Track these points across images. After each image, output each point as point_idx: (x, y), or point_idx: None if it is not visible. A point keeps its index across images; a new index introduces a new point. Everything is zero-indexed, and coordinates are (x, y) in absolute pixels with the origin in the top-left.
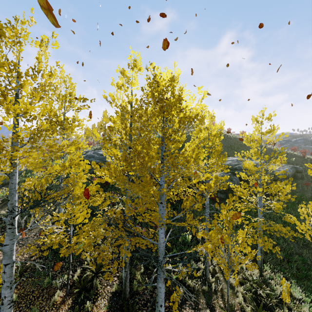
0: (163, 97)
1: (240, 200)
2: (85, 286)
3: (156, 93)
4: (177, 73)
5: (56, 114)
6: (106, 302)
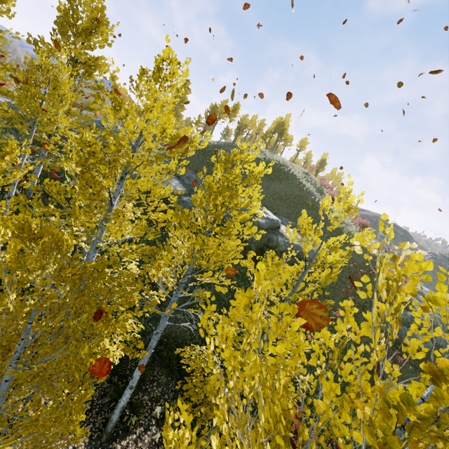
0: None
1: None
2: None
3: None
4: None
5: None
6: None
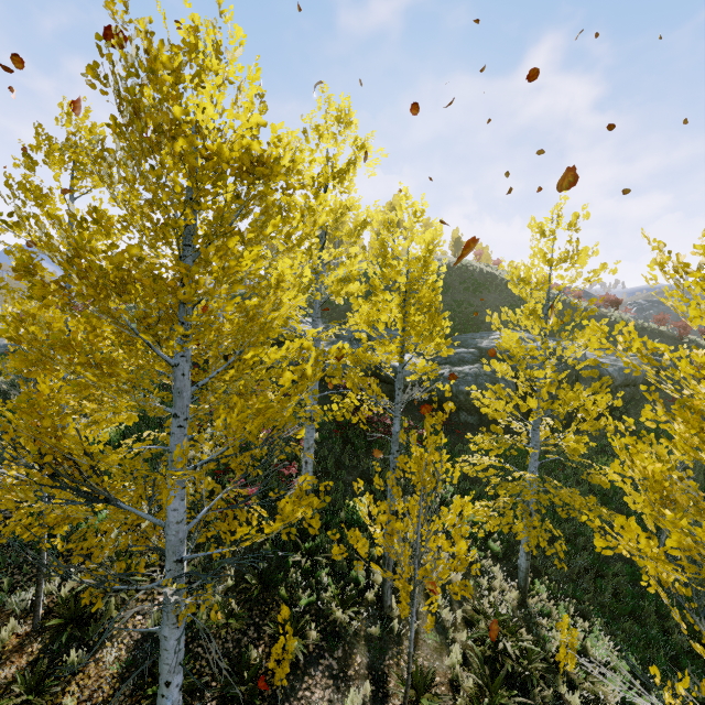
0: (139, 92)
1: (511, 430)
2: (80, 613)
3: (148, 89)
4: (234, 40)
5: (40, 198)
6: (123, 653)
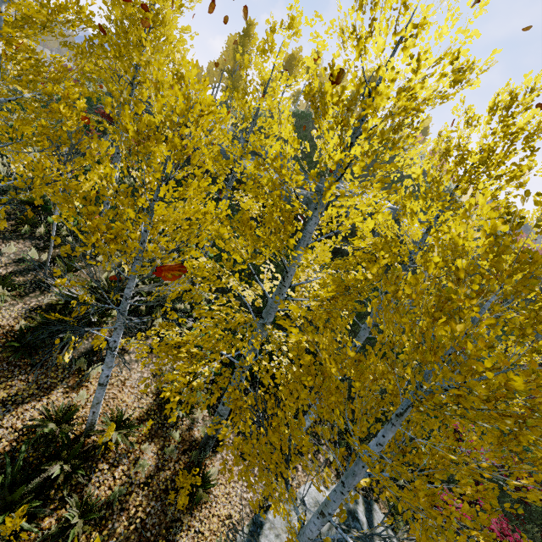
0: None
1: None
2: None
3: None
4: None
5: None
6: None
